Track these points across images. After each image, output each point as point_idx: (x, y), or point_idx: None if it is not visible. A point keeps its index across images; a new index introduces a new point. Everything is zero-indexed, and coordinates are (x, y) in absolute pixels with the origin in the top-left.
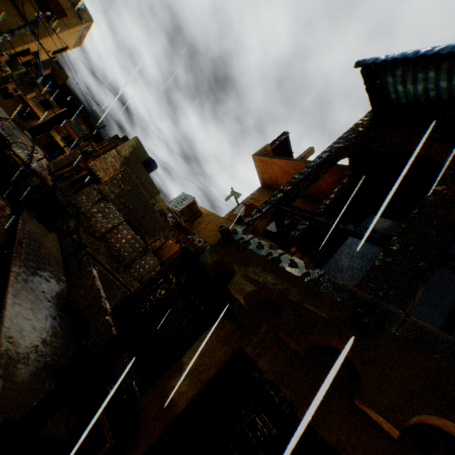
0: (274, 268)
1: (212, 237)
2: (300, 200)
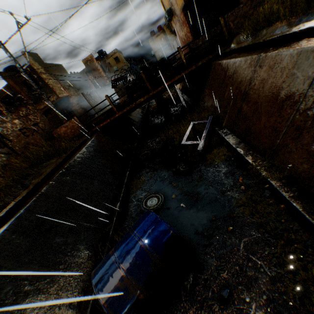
0: None
1: None
2: None
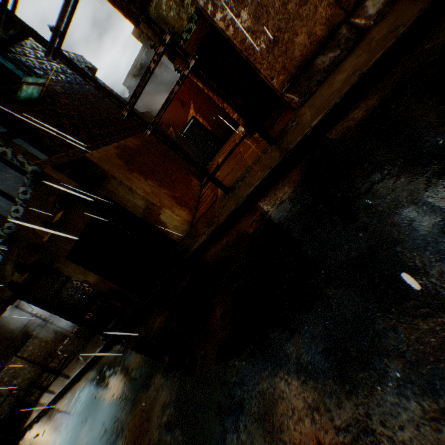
0: (3, 265)
1: None
2: None
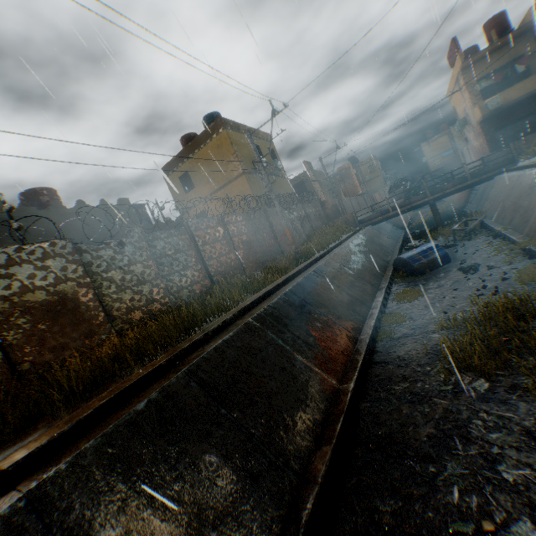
0: None
1: (520, 93)
2: (494, 55)
